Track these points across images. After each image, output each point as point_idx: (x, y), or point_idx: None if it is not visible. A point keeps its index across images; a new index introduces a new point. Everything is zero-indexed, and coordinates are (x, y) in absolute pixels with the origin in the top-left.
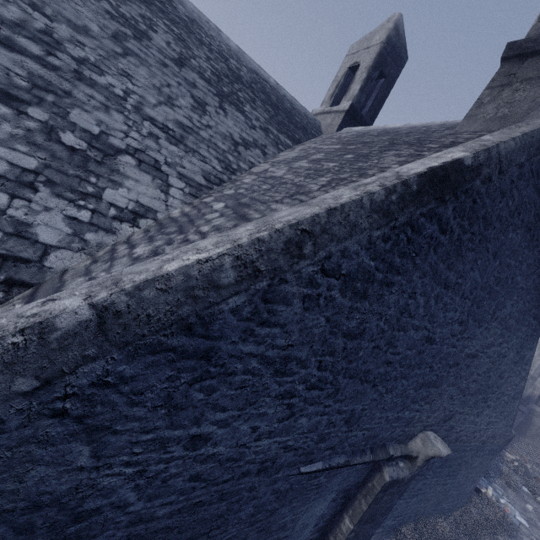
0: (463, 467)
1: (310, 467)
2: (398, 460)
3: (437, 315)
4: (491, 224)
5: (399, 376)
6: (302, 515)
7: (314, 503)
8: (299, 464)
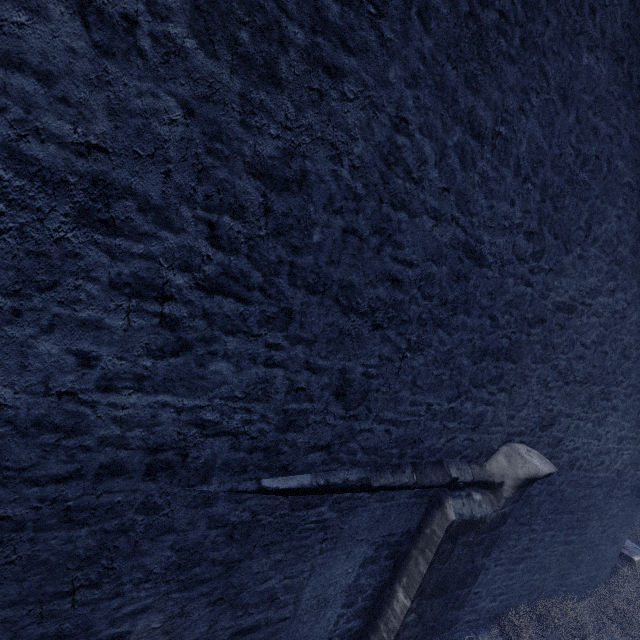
0: (594, 515)
1: (285, 480)
2: (471, 490)
3: (473, 198)
4: (538, 8)
5: (428, 320)
6: (306, 579)
7: (325, 559)
8: (257, 471)
